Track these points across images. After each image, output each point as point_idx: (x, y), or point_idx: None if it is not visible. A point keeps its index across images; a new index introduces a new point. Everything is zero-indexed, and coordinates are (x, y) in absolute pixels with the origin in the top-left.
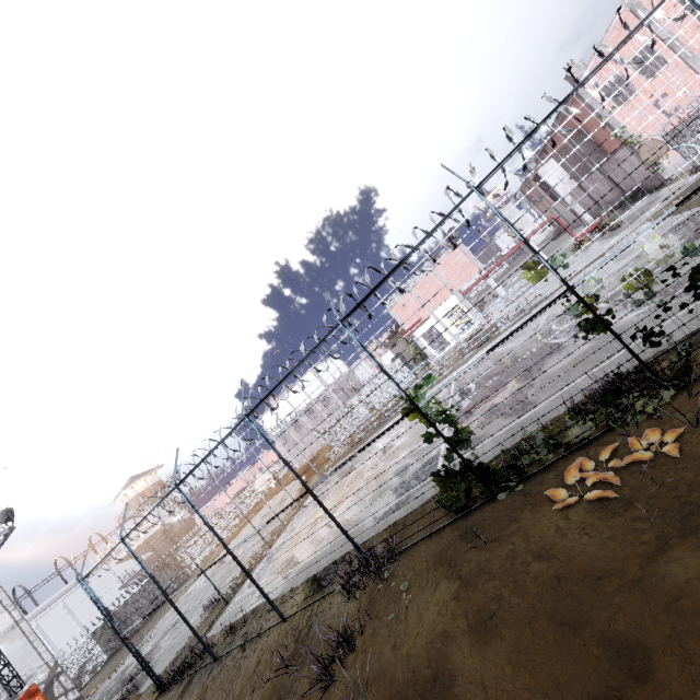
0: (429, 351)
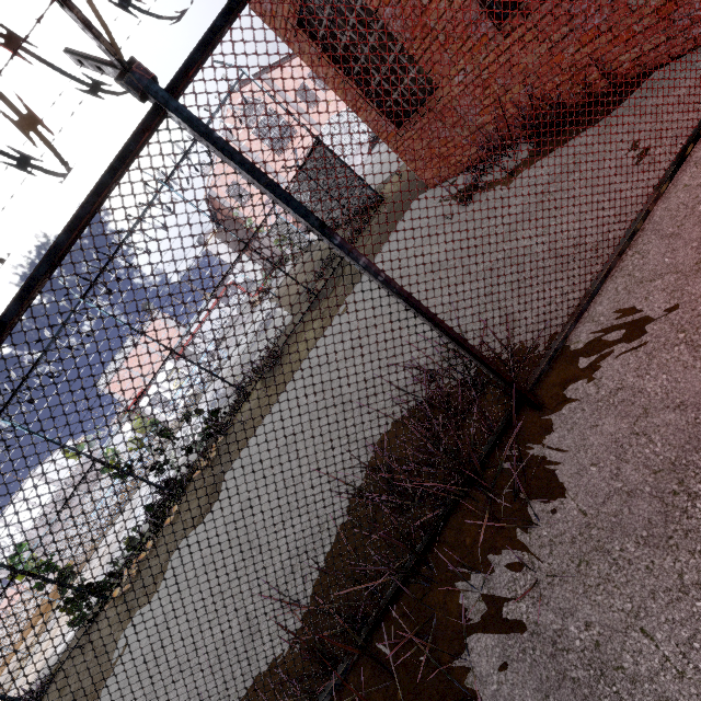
0: (161, 417)
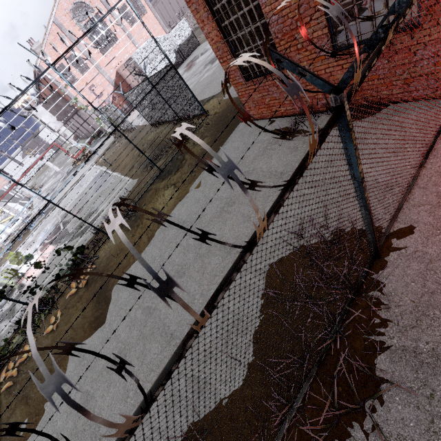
0: None
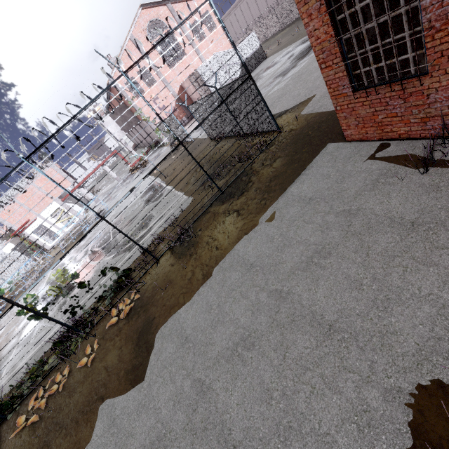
0: (42, 243)
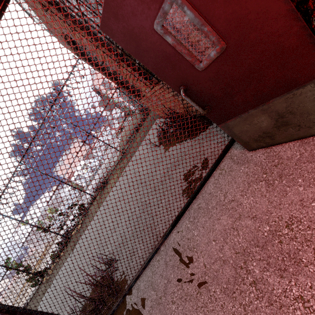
0: (80, 184)
